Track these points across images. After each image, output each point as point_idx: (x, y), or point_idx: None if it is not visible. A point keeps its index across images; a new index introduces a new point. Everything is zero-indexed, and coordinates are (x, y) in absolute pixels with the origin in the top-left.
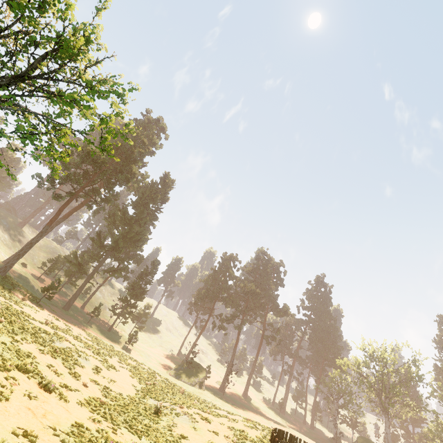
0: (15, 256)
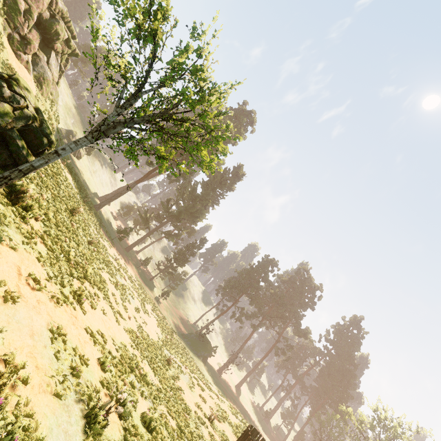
0: (108, 199)
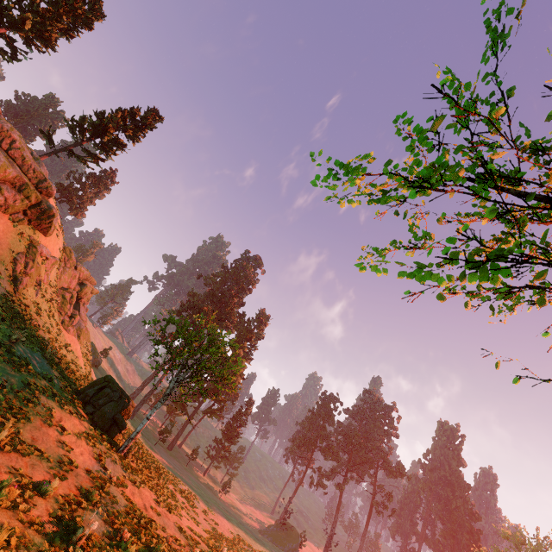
0: (141, 401)
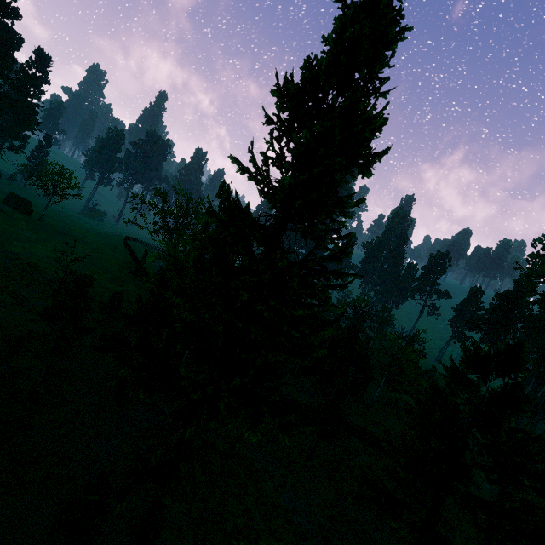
0: None
